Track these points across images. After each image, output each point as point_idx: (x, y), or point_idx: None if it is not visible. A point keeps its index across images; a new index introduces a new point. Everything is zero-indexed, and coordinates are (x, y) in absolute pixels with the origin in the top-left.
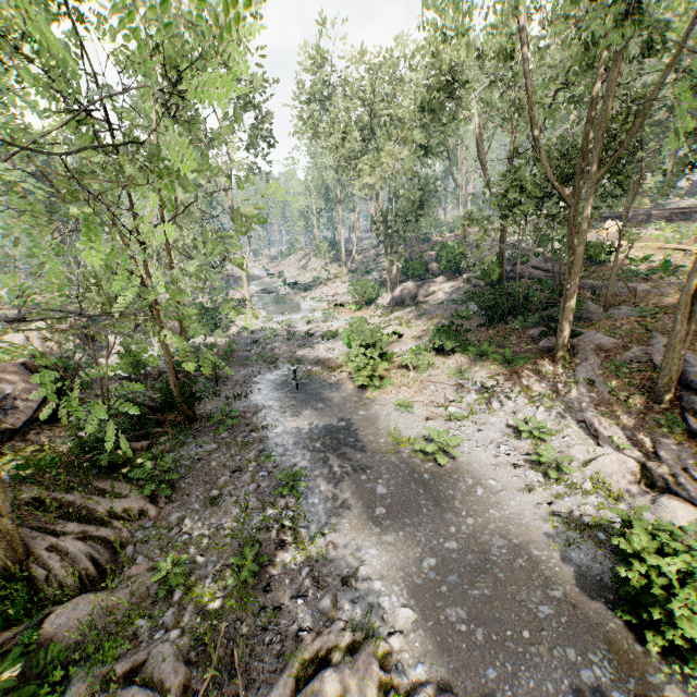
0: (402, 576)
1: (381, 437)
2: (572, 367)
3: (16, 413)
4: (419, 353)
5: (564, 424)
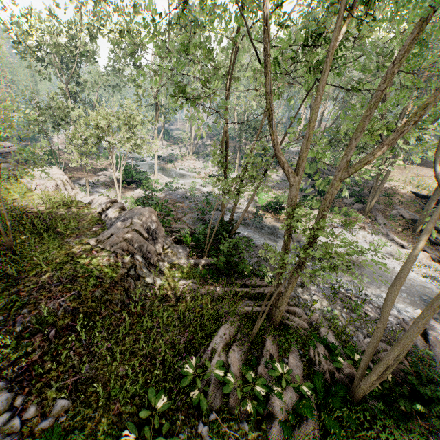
0: (402, 301)
1: None
2: (372, 218)
3: (156, 242)
4: None
5: (386, 241)
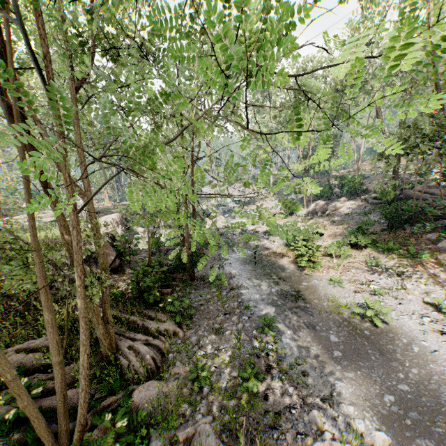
0: (369, 405)
1: (323, 301)
2: None
3: None
4: (337, 247)
5: None
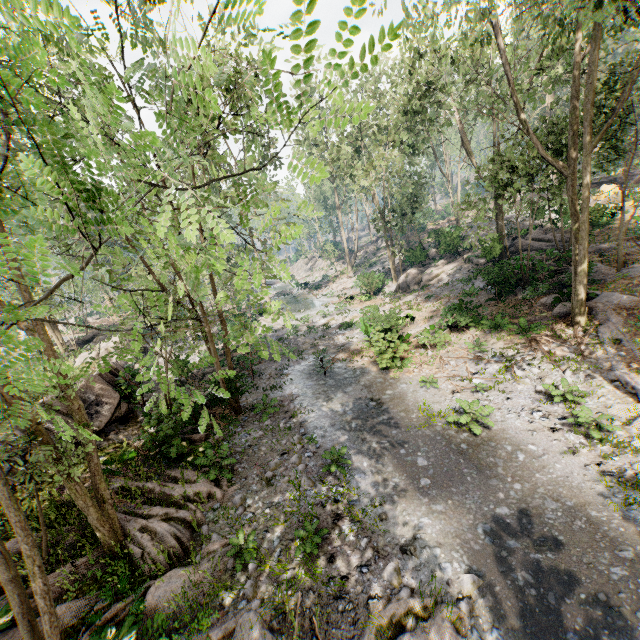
0: (459, 543)
1: (412, 413)
2: (593, 329)
3: (98, 416)
4: (434, 332)
5: (596, 385)
